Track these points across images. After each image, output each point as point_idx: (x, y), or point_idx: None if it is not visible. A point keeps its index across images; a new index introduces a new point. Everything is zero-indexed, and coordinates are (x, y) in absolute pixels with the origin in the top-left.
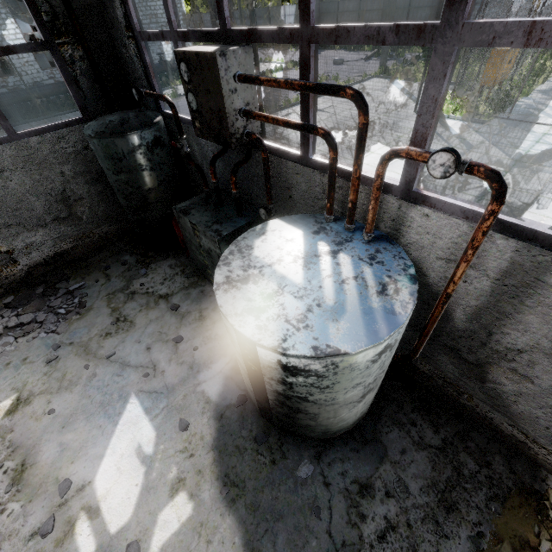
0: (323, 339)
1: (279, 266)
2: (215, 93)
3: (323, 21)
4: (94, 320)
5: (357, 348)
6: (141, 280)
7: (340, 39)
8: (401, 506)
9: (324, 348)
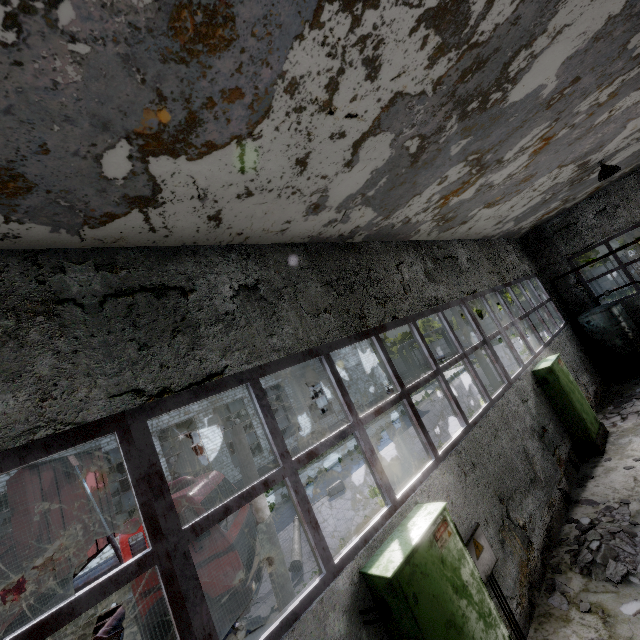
0: None
1: None
2: None
3: None
4: None
5: None
6: None
7: None
8: None
9: None
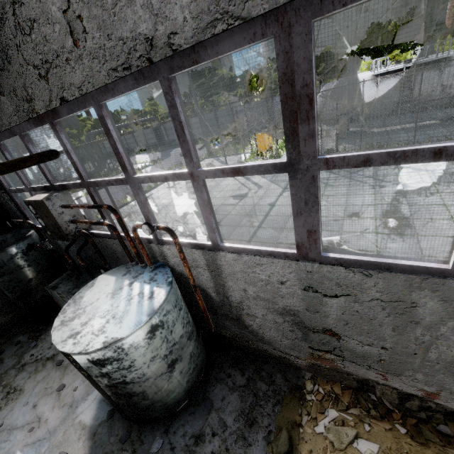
0: (110, 335)
1: (97, 302)
2: (50, 217)
3: (170, 133)
4: None
5: (128, 333)
6: (32, 352)
7: (98, 185)
8: (222, 438)
9: (110, 340)
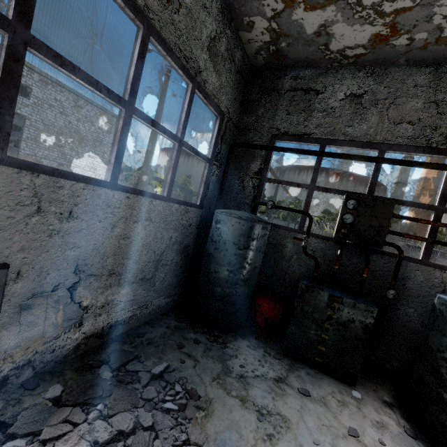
0: None
1: None
2: (382, 218)
3: None
4: (231, 416)
5: None
6: (236, 361)
7: None
8: None
9: None
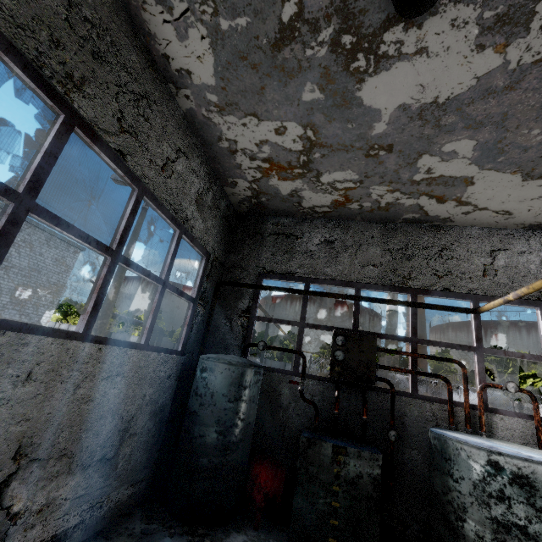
0: None
1: (487, 443)
2: (368, 352)
3: None
4: None
5: None
6: None
7: (434, 344)
8: None
9: None
